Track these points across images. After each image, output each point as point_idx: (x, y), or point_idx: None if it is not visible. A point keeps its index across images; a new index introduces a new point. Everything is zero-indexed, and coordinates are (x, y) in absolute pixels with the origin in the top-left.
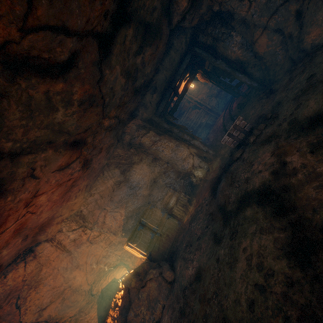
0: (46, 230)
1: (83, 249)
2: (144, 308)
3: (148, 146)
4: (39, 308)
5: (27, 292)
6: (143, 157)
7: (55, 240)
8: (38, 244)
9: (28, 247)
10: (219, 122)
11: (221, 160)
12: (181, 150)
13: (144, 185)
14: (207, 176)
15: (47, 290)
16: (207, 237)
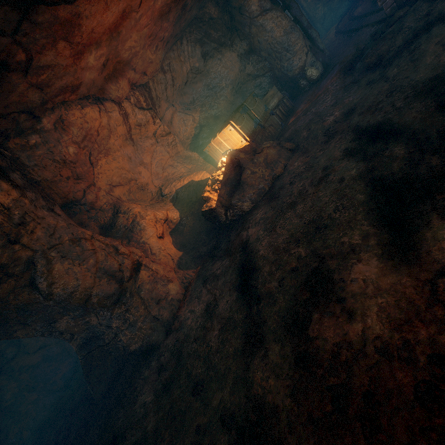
0: (118, 81)
1: (147, 146)
2: (261, 168)
3: (251, 17)
4: (109, 182)
5: (97, 154)
6: (235, 41)
7: (123, 108)
8: (104, 99)
9: (95, 94)
10: (327, 38)
11: (353, 49)
12: (296, 36)
13: (229, 86)
14: (325, 75)
15: (116, 168)
16: (351, 94)
